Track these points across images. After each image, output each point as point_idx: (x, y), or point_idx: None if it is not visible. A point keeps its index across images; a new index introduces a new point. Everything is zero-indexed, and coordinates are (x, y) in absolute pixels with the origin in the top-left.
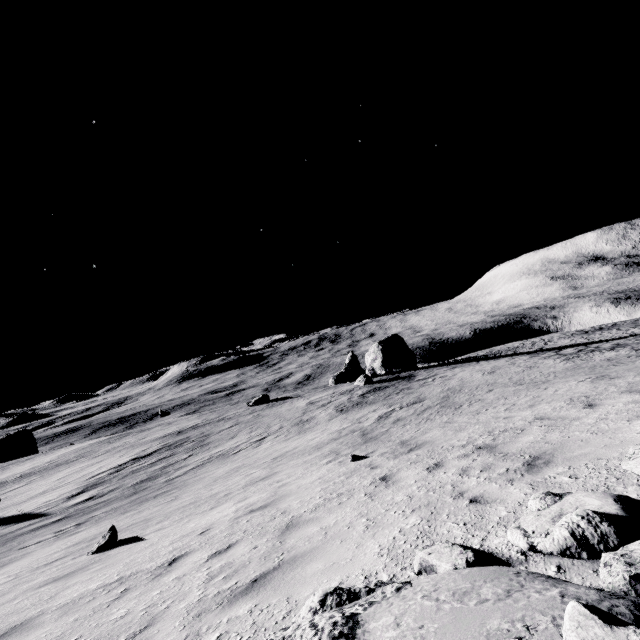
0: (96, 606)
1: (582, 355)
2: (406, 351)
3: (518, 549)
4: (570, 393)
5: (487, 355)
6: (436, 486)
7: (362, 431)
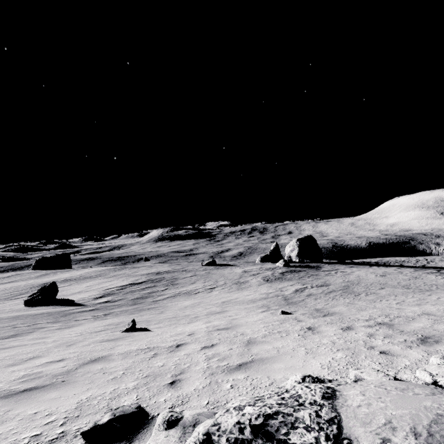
0: (142, 358)
1: None
2: (316, 249)
3: (423, 382)
4: None
5: (378, 262)
6: (351, 340)
7: (284, 297)
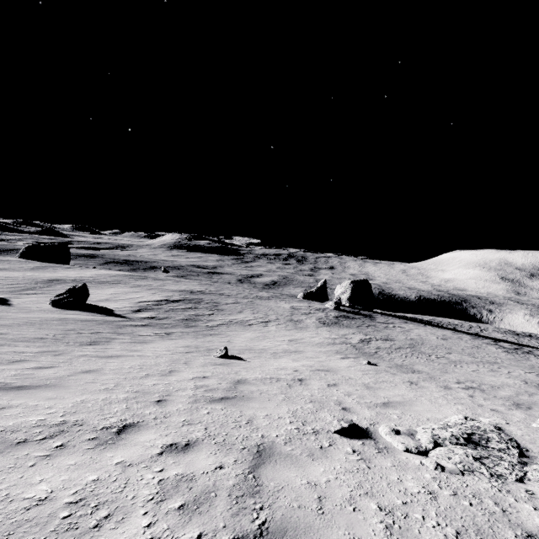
0: (281, 386)
1: (520, 353)
2: (370, 295)
3: None
4: (523, 377)
5: (431, 322)
6: (458, 397)
7: (353, 345)
